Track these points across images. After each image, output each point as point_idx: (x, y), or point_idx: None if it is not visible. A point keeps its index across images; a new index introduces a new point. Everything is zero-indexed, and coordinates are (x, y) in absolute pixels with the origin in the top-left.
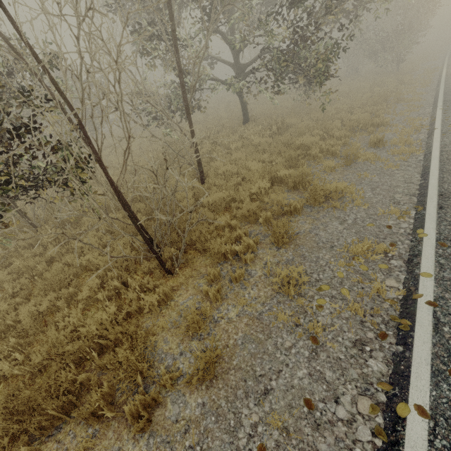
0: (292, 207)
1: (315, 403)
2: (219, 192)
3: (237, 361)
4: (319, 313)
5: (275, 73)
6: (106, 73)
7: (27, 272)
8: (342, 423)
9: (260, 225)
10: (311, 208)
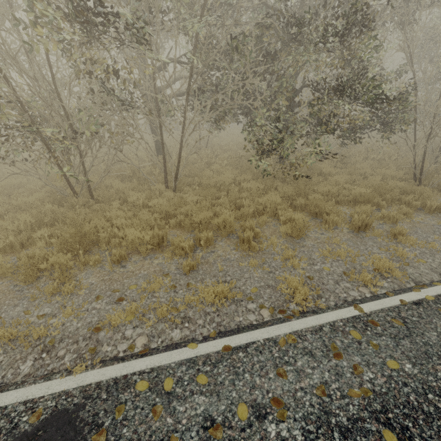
0: None
1: None
2: None
3: None
4: None
5: None
6: None
7: None
8: None
9: None
10: None
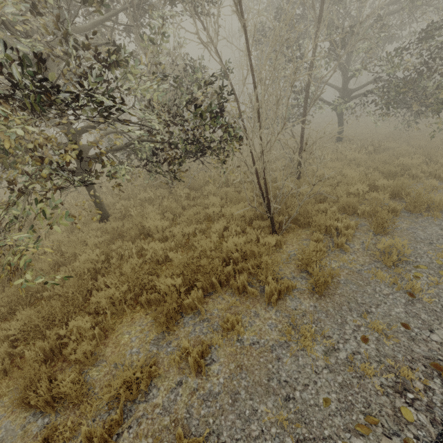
0: (391, 208)
1: (410, 328)
2: (319, 186)
3: (341, 291)
4: (416, 281)
5: (382, 99)
6: (291, 79)
7: (169, 211)
8: (436, 343)
9: (356, 217)
10: (409, 214)
